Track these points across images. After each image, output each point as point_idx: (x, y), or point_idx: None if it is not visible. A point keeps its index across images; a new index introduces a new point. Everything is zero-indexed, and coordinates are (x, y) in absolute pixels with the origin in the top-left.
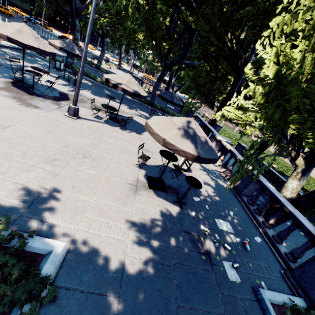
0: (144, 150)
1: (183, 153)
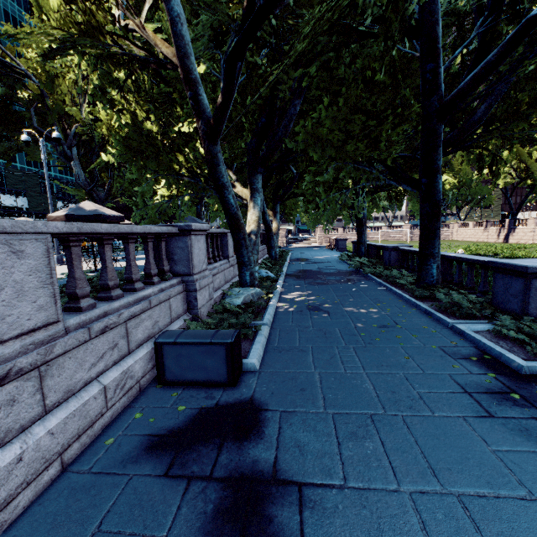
0: (119, 265)
1: (59, 218)
